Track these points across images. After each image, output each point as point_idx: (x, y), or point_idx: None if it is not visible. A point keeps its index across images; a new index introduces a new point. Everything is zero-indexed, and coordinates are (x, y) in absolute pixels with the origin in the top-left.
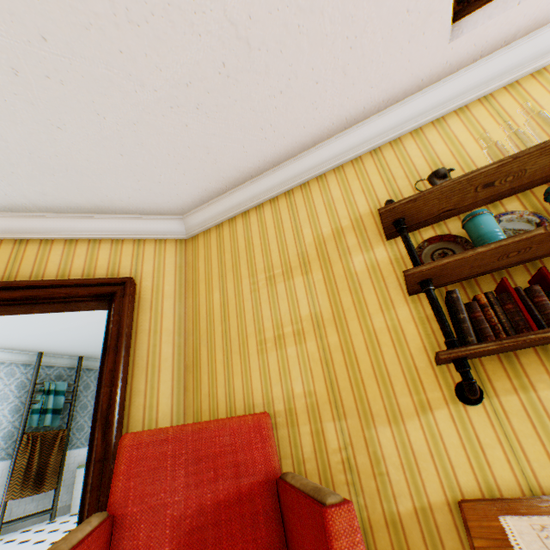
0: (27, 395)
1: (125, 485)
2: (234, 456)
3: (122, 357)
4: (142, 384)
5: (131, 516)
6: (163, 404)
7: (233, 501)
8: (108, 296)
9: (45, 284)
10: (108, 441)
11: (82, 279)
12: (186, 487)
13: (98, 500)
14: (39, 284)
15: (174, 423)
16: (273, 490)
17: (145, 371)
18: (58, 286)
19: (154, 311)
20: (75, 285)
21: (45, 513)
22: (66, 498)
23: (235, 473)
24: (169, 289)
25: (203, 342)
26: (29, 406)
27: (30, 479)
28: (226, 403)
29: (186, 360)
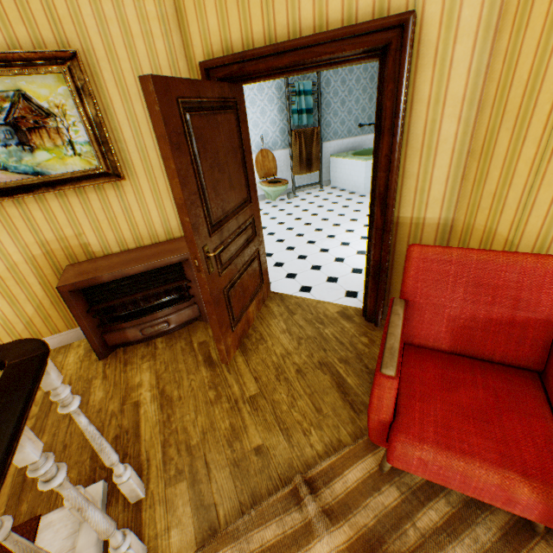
0: (284, 97)
1: (413, 285)
2: (515, 293)
3: (397, 145)
4: (413, 168)
5: (417, 304)
6: (434, 190)
7: (503, 323)
8: (378, 51)
9: (308, 44)
10: (385, 219)
11: (346, 29)
12: (461, 301)
13: (379, 252)
14: (301, 46)
15: (443, 209)
16: (549, 329)
17: (418, 154)
18: (320, 44)
19: (437, 67)
20: (338, 40)
21: (316, 185)
22: (326, 176)
23: (511, 306)
24: (468, 17)
25: (505, 124)
26: (289, 109)
27: (303, 164)
28: (514, 212)
29: (471, 143)
